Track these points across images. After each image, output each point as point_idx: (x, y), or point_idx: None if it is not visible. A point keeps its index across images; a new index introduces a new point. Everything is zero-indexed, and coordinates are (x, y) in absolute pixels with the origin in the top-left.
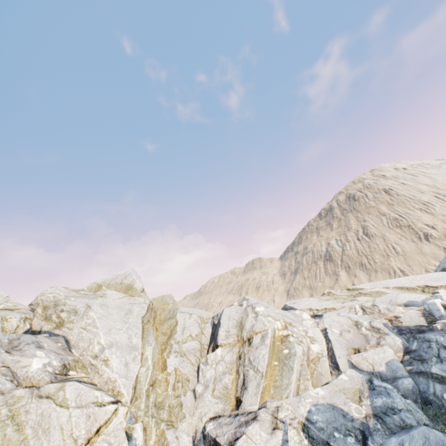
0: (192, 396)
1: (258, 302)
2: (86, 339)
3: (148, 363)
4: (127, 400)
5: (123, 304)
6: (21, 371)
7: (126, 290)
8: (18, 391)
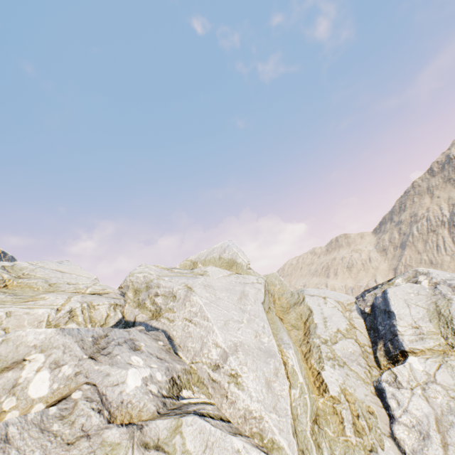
0: (395, 449)
1: (454, 276)
2: (194, 336)
3: (298, 380)
4: None
5: (232, 285)
6: (113, 393)
7: (228, 267)
8: (110, 432)
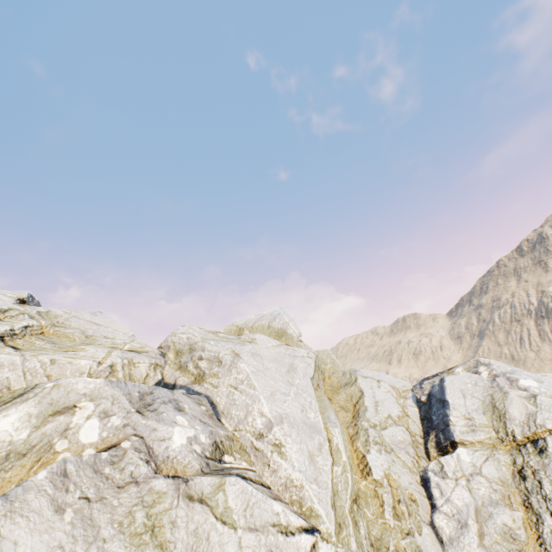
0: (433, 536)
1: (514, 370)
2: (239, 404)
3: (341, 459)
4: (329, 530)
5: (281, 356)
6: (159, 447)
7: (277, 337)
8: (157, 481)
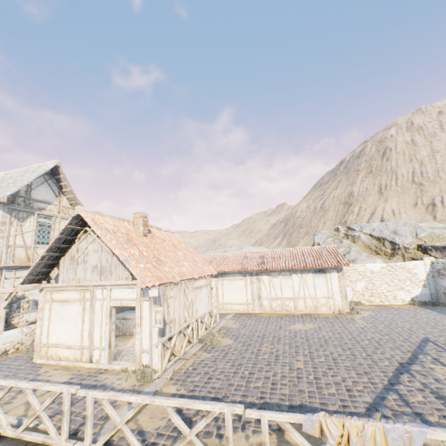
0: None
1: None
2: None
3: None
4: None
5: None
6: None
7: None
8: None
